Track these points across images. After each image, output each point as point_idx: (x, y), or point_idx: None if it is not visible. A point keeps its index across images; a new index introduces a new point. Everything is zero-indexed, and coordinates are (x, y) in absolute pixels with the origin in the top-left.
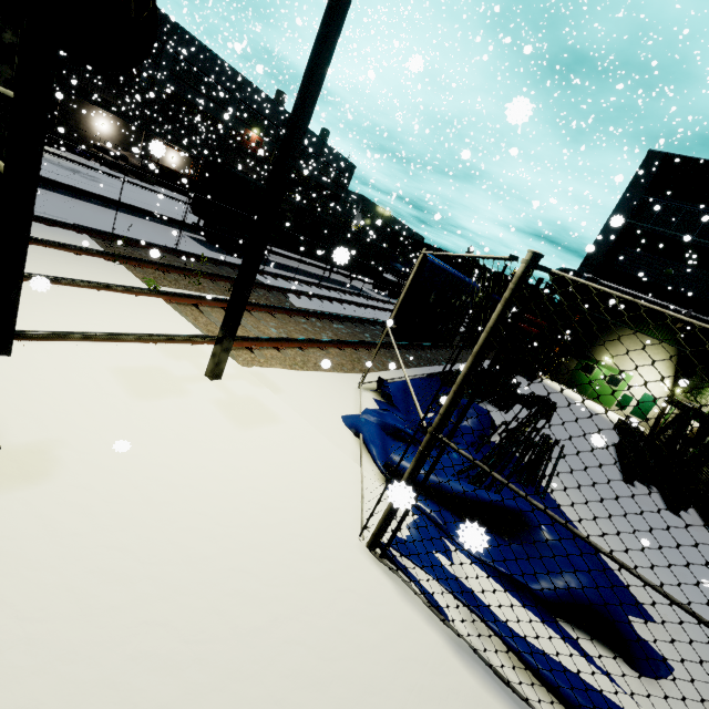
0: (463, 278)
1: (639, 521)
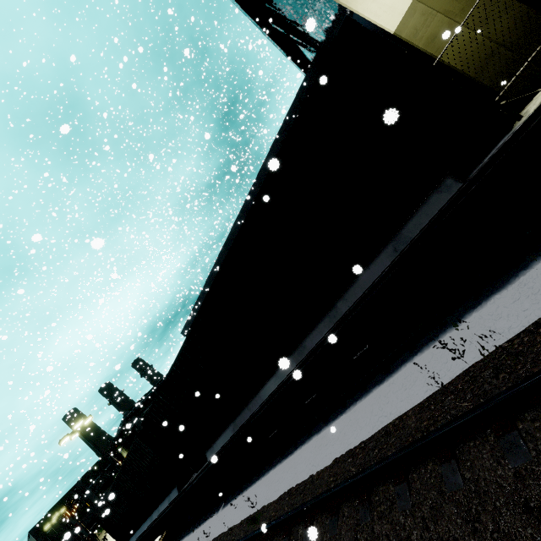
0: None
1: None
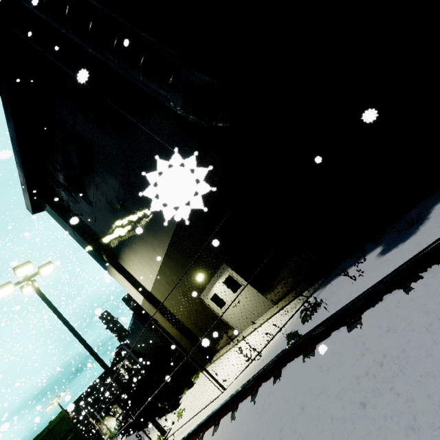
0: None
1: None
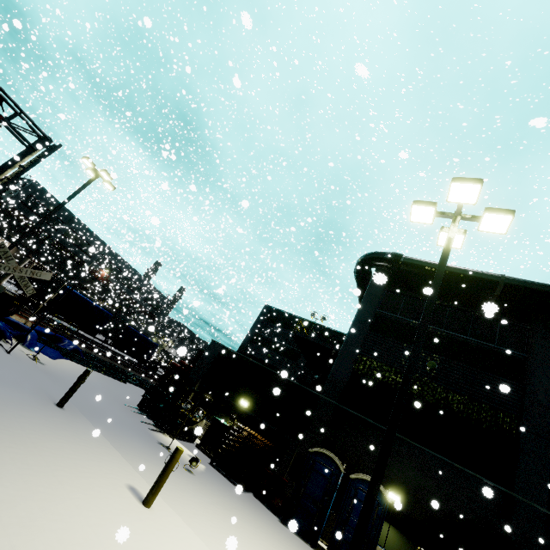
0: (97, 305)
1: (113, 385)
